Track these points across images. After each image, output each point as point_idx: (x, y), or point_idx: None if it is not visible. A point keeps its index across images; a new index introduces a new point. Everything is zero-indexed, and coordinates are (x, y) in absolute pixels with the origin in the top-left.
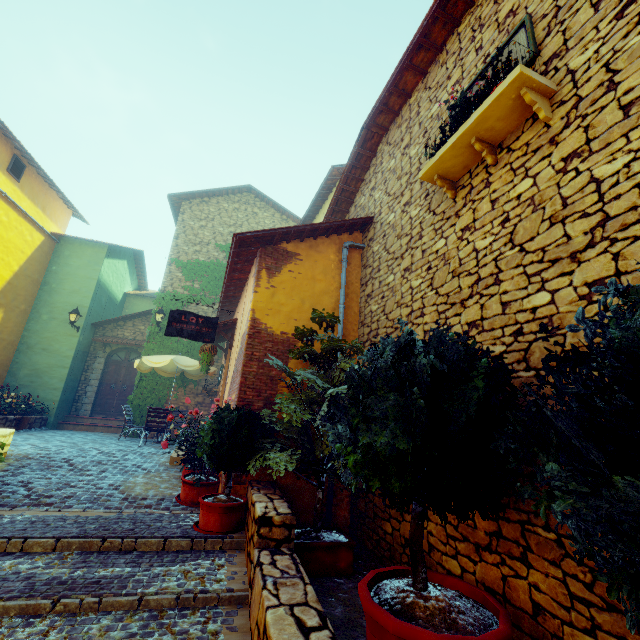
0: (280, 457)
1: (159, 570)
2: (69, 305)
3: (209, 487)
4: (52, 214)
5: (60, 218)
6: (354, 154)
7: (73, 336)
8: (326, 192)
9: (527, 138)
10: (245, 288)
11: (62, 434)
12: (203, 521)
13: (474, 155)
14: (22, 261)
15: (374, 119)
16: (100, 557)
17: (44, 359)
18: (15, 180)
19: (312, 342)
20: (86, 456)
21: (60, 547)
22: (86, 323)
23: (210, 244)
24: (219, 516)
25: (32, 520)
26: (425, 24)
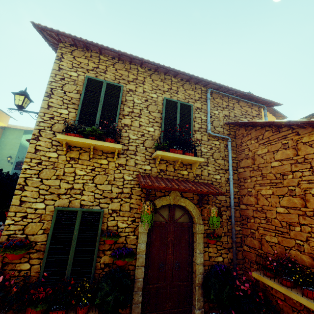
0: None
1: None
2: (9, 154)
3: None
4: (0, 119)
5: (4, 120)
6: None
7: (10, 166)
8: None
9: None
10: None
11: None
12: None
13: None
14: None
15: None
16: None
17: None
18: None
19: None
20: None
21: None
22: (16, 160)
23: None
24: None
25: None
26: None
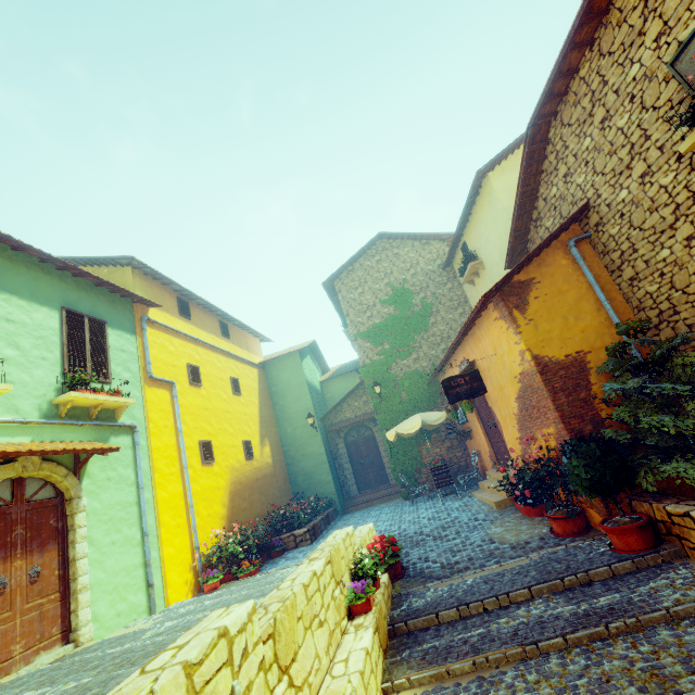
0: (680, 467)
1: (643, 590)
2: (299, 413)
3: (579, 515)
4: (252, 349)
5: (256, 349)
6: (526, 155)
7: (316, 436)
8: (474, 198)
9: None
10: (474, 331)
11: (362, 516)
12: (622, 544)
13: None
14: (257, 396)
15: (539, 113)
16: (575, 593)
17: (307, 463)
18: (227, 339)
19: (626, 353)
20: (426, 526)
21: (535, 594)
22: (318, 421)
23: (376, 305)
24: (637, 535)
25: (481, 581)
26: (586, 5)
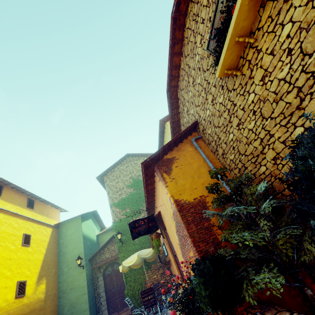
0: (265, 277)
1: None
2: (74, 256)
3: None
4: (51, 216)
5: (55, 216)
6: (169, 104)
7: (82, 272)
8: (162, 133)
9: (266, 15)
10: (156, 192)
11: None
12: None
13: (239, 47)
14: (46, 246)
15: (170, 85)
16: None
17: (73, 295)
18: (31, 209)
19: (219, 190)
20: None
21: None
22: (86, 261)
23: (124, 188)
24: None
25: None
26: (171, 34)
